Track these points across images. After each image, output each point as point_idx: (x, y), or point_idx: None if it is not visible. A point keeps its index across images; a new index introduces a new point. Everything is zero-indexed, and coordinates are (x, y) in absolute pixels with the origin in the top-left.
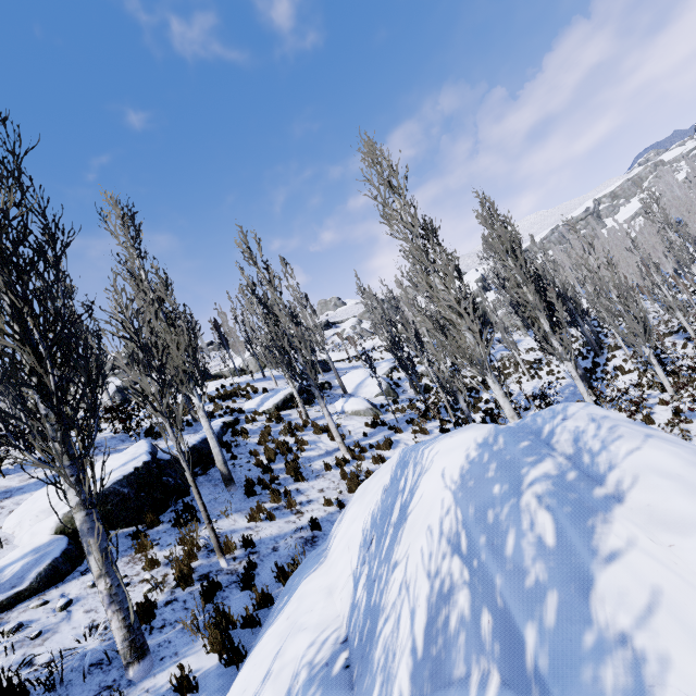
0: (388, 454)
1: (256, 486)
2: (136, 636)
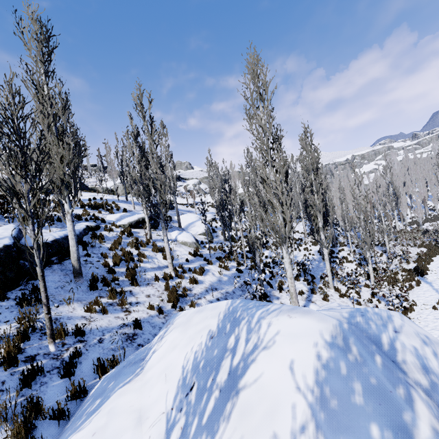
0: (200, 278)
1: (99, 282)
2: None
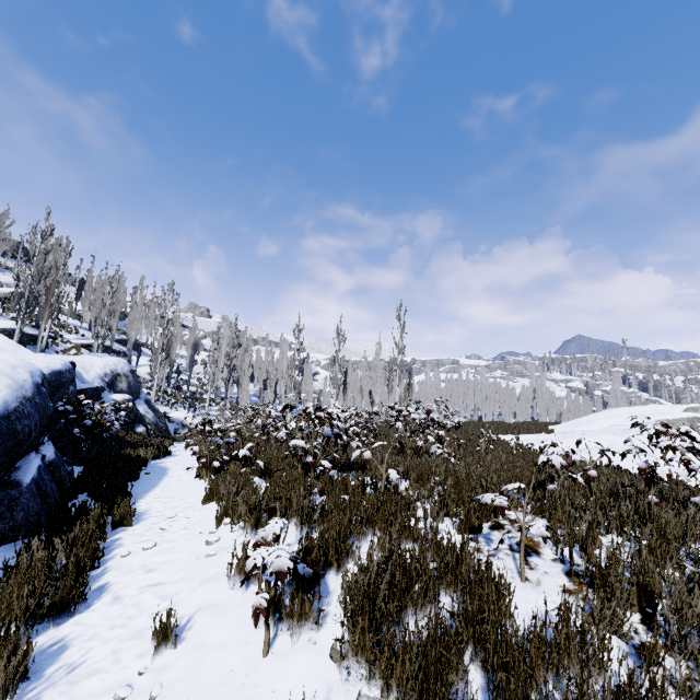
0: None
1: None
2: None
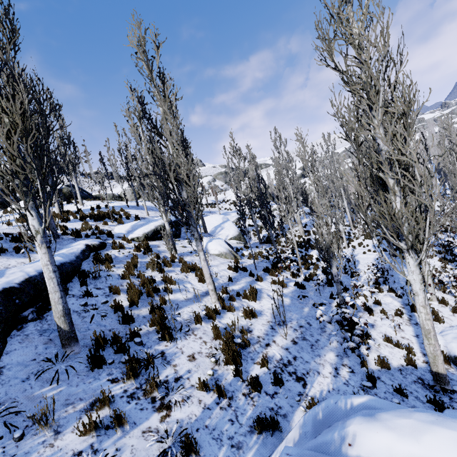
0: (255, 305)
1: (107, 346)
2: None
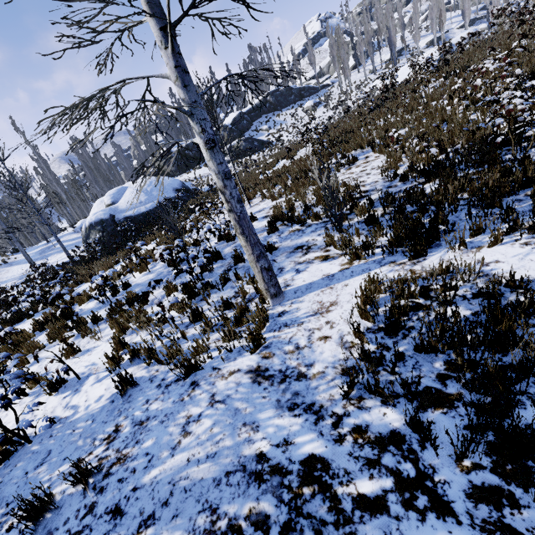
0: None
1: None
2: None
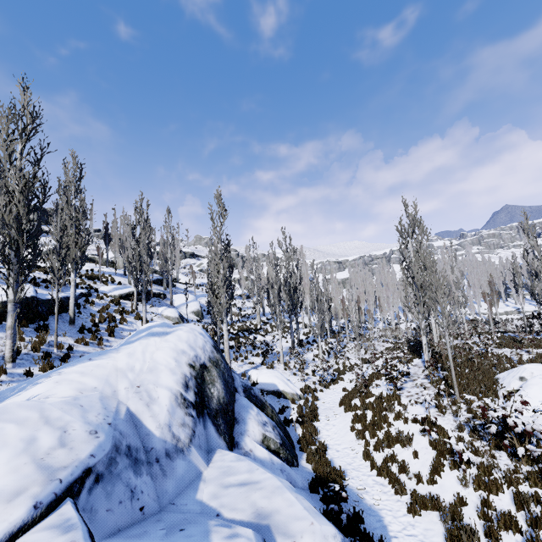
0: None
1: (86, 330)
2: (14, 354)
